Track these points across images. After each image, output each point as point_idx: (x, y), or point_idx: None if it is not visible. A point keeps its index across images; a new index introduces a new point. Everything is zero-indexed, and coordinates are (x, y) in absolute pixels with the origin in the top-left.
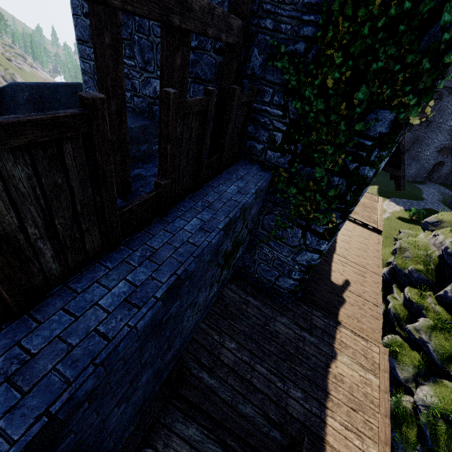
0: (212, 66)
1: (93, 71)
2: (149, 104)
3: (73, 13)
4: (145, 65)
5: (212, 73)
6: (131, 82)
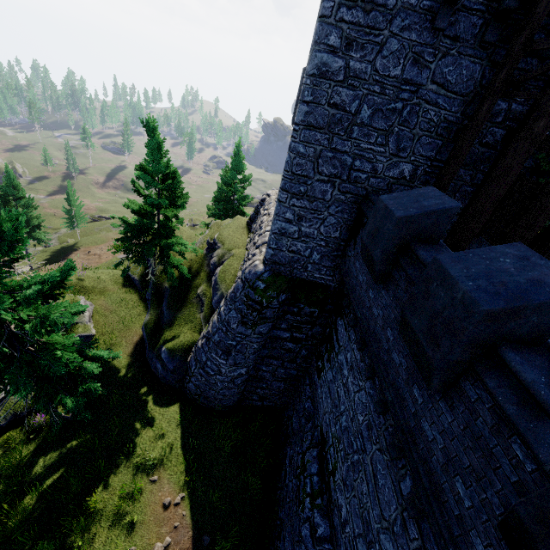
0: (473, 154)
1: (318, 155)
2: (388, 184)
3: (313, 101)
4: (398, 152)
5: (472, 159)
6: (371, 165)
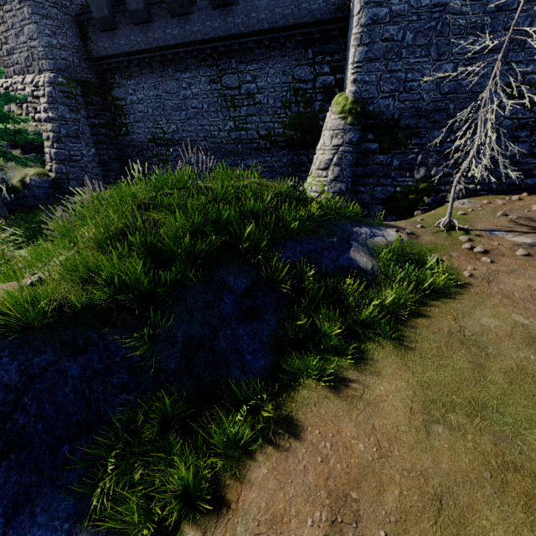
0: None
1: None
2: (81, 9)
3: None
4: None
5: None
6: None
